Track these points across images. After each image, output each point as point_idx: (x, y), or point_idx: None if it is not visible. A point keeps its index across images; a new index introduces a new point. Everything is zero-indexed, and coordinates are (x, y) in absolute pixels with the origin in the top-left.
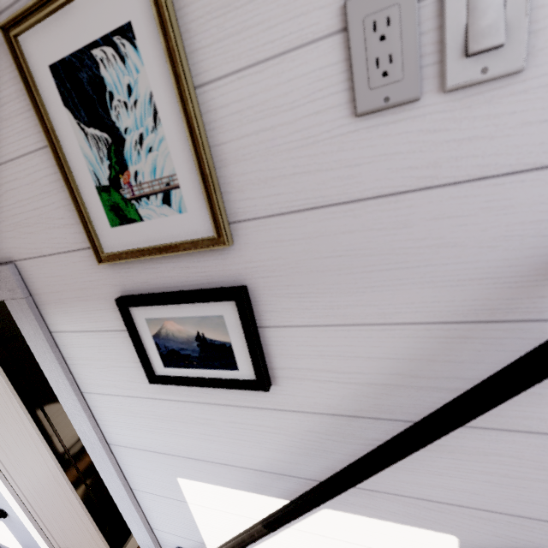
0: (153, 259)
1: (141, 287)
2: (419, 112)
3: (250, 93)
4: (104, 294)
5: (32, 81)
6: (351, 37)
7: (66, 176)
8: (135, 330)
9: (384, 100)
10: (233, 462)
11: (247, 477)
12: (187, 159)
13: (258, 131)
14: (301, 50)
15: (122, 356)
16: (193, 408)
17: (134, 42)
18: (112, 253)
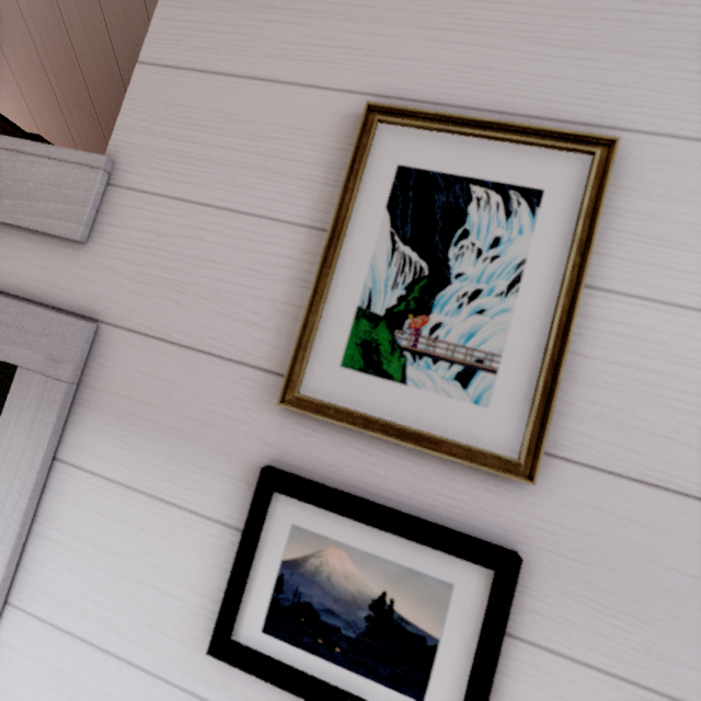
0: (374, 438)
1: (318, 468)
2: None
3: (649, 326)
4: (235, 447)
5: (364, 165)
6: None
7: (321, 273)
8: (259, 535)
9: None
10: None
11: None
12: (529, 348)
13: (640, 367)
14: None
15: (174, 567)
16: None
17: (535, 208)
18: (319, 400)
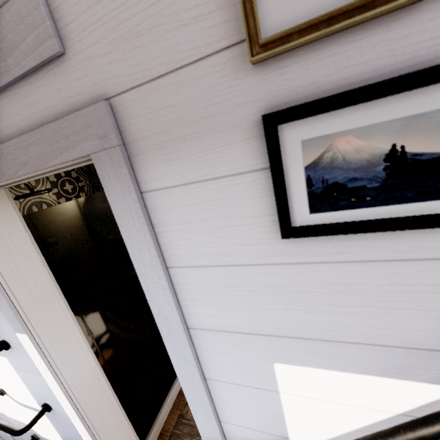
0: (340, 37)
1: (302, 94)
2: None
3: None
4: (235, 119)
5: None
6: None
7: None
8: (281, 160)
9: None
10: (371, 340)
11: (387, 358)
12: None
13: None
14: None
15: (237, 211)
16: (330, 271)
17: None
18: (281, 31)
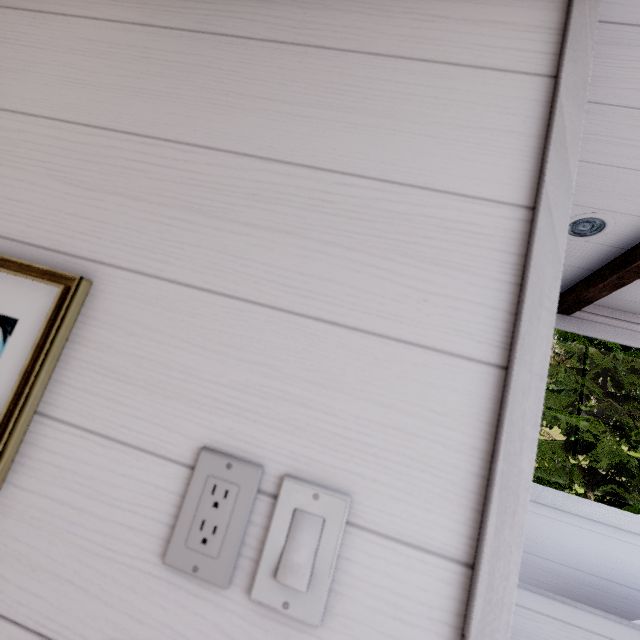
0: None
1: None
2: (222, 601)
3: (83, 458)
4: None
5: None
6: (192, 482)
7: None
8: None
9: (193, 567)
10: None
11: None
12: None
13: (65, 502)
14: (150, 456)
15: None
16: None
17: (8, 336)
18: None
